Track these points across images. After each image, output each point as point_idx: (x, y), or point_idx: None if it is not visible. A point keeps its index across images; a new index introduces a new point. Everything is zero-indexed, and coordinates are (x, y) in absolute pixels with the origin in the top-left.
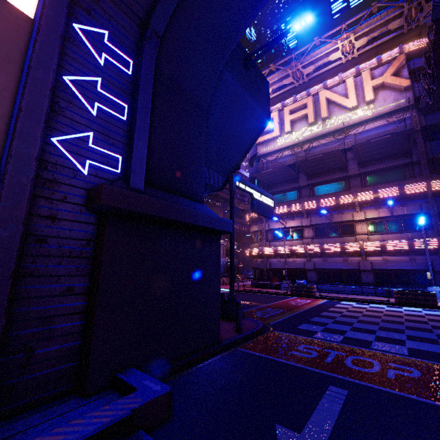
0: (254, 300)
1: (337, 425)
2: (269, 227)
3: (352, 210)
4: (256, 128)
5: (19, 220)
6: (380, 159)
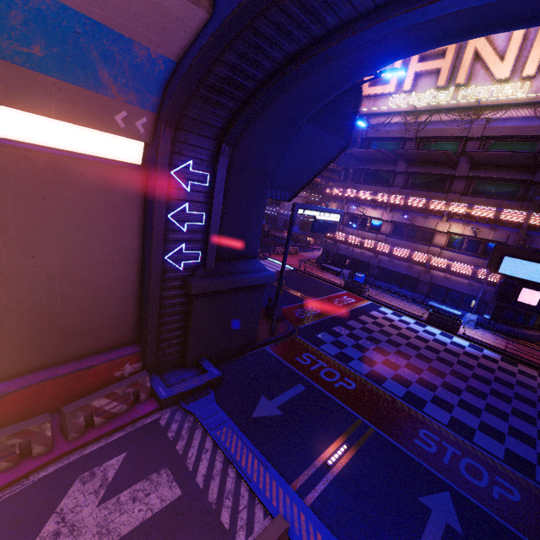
0: (304, 291)
1: (287, 401)
2: (348, 210)
3: (439, 218)
4: (331, 154)
5: (157, 306)
6: (499, 166)
